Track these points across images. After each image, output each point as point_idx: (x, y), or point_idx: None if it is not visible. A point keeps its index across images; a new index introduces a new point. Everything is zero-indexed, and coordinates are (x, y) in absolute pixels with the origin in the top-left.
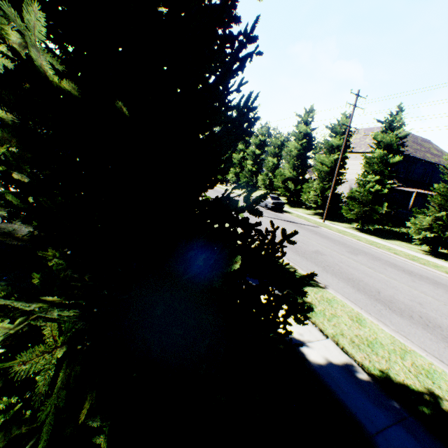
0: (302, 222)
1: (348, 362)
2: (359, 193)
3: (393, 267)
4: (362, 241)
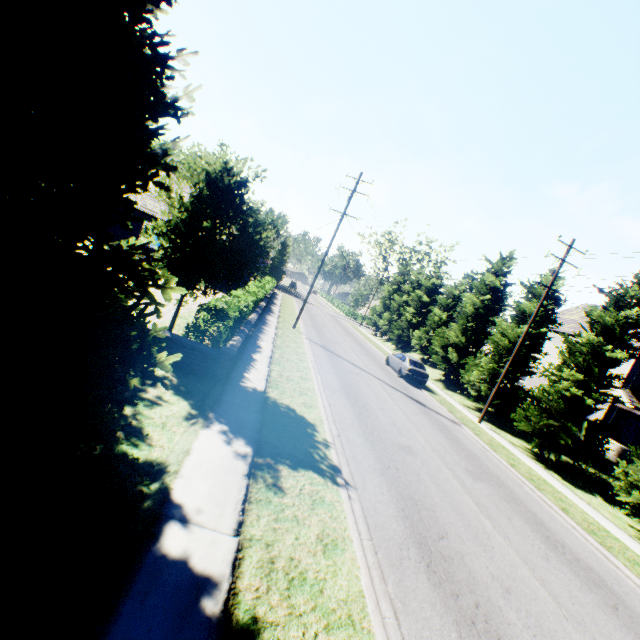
0: (439, 410)
1: (217, 579)
2: (548, 394)
3: (529, 523)
4: (519, 469)
